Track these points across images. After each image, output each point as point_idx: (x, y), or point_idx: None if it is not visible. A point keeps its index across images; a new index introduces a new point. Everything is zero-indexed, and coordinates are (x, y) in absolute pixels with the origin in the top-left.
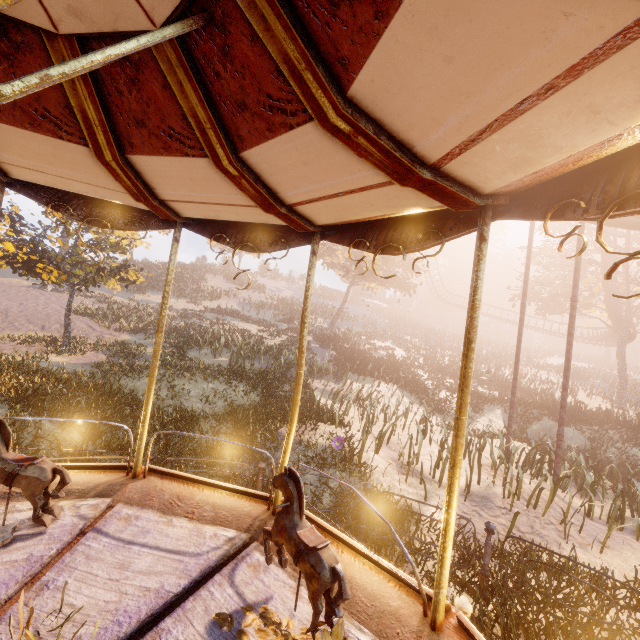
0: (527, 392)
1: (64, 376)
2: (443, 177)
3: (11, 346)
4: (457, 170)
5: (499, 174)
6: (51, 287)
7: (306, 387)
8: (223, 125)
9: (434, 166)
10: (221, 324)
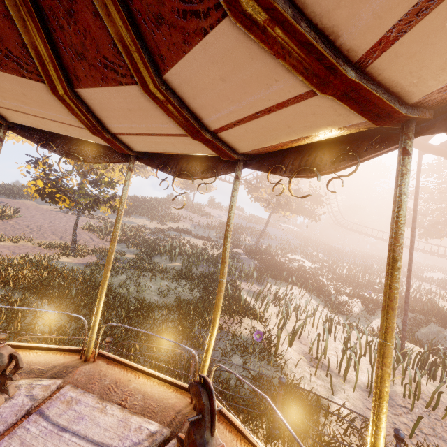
0: (413, 300)
1: (64, 272)
2: (368, 80)
3: (38, 249)
4: (386, 69)
5: (437, 70)
6: (71, 211)
7: (236, 287)
8: (146, 47)
9: (360, 64)
10: (178, 239)
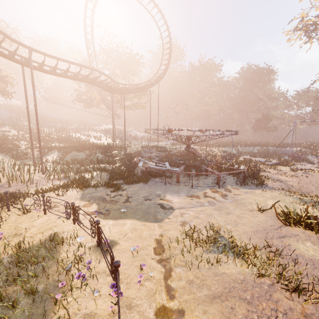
0: (79, 142)
1: None
2: None
3: None
4: None
5: None
6: None
7: None
8: None
9: None
10: None
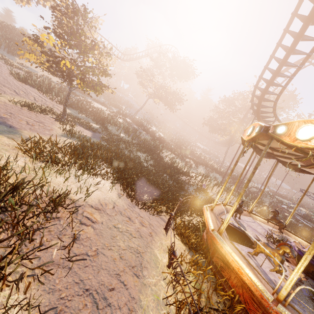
0: (202, 160)
1: (115, 151)
2: None
3: (30, 112)
4: None
5: None
6: None
7: (159, 155)
8: None
9: None
10: (89, 102)
